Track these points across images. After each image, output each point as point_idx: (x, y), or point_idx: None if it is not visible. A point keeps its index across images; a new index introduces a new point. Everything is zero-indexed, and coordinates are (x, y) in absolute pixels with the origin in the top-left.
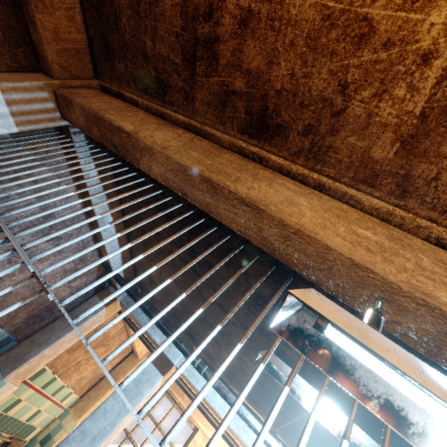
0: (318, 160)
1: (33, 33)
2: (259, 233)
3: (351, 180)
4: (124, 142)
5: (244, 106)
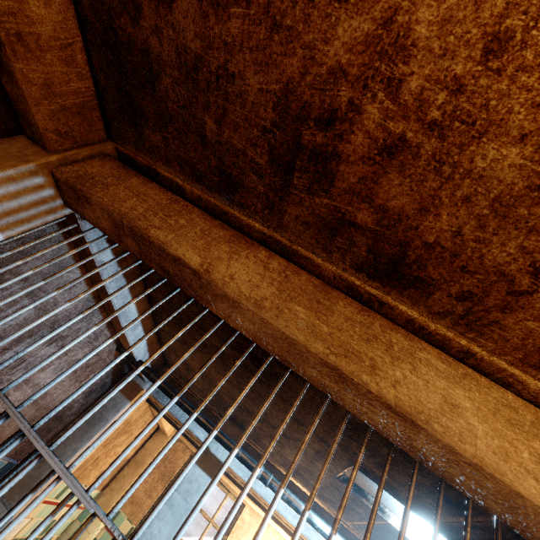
0: (472, 329)
1: (8, 85)
2: (406, 440)
3: (517, 361)
4: (185, 276)
5: (368, 243)
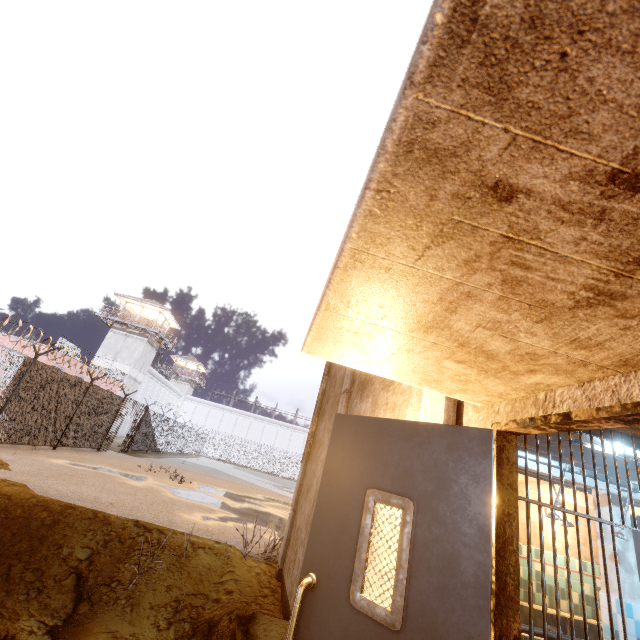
0: None
1: None
2: None
3: None
4: None
5: None
